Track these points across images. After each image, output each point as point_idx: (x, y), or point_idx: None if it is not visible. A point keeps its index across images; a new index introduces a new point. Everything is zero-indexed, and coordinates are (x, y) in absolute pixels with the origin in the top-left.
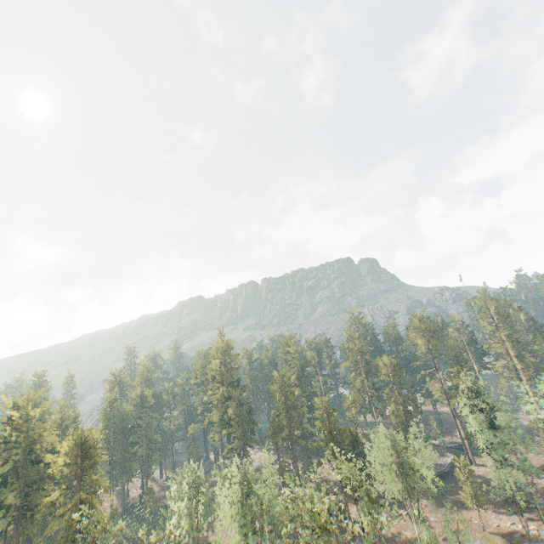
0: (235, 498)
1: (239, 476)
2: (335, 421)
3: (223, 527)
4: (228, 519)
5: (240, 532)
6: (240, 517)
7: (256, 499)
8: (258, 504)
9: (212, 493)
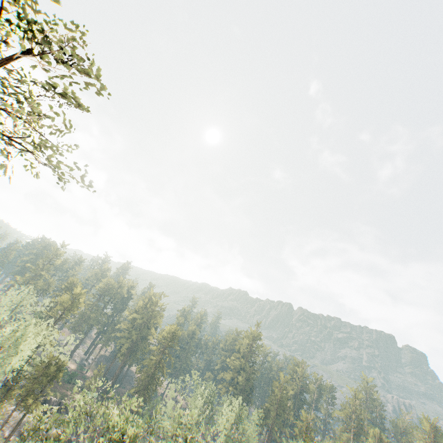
0: (230, 420)
1: (237, 409)
2: (310, 438)
3: (218, 428)
4: (222, 427)
5: (223, 441)
6: (227, 433)
7: (242, 427)
8: (239, 437)
9: (217, 409)
